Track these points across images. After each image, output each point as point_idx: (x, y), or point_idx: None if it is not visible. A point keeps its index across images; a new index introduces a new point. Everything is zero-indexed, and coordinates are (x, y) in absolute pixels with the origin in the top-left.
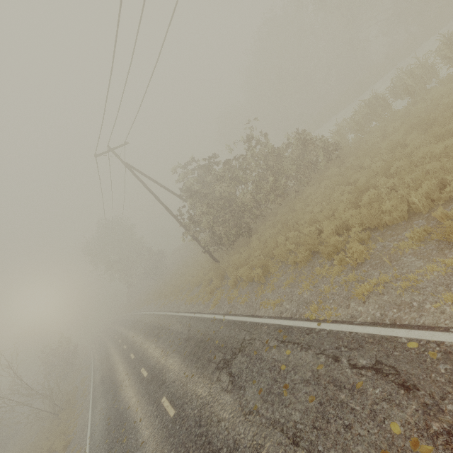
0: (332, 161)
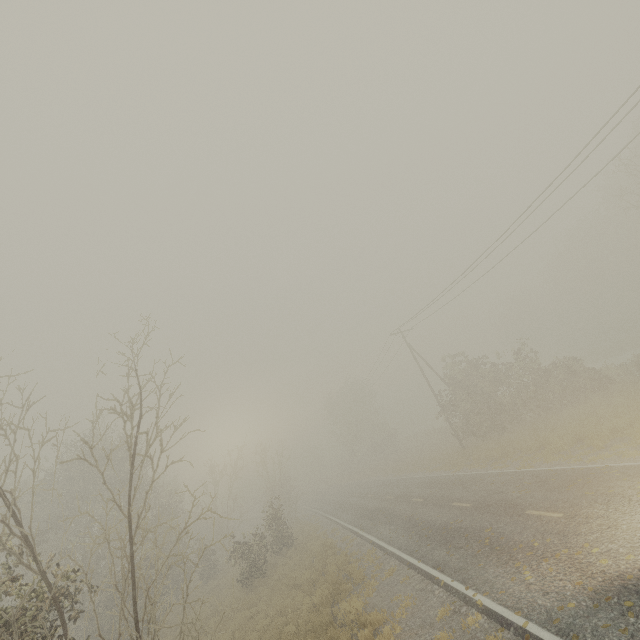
0: (603, 391)
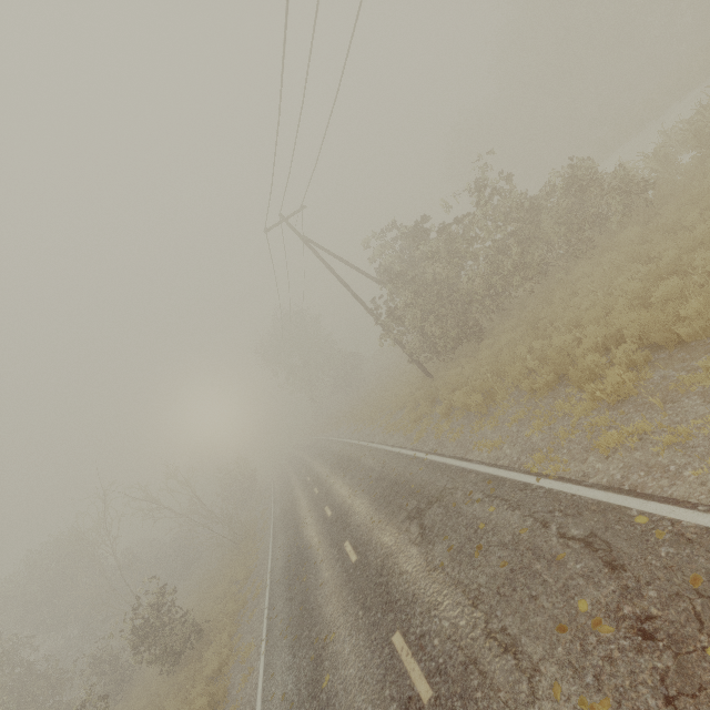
0: (635, 211)
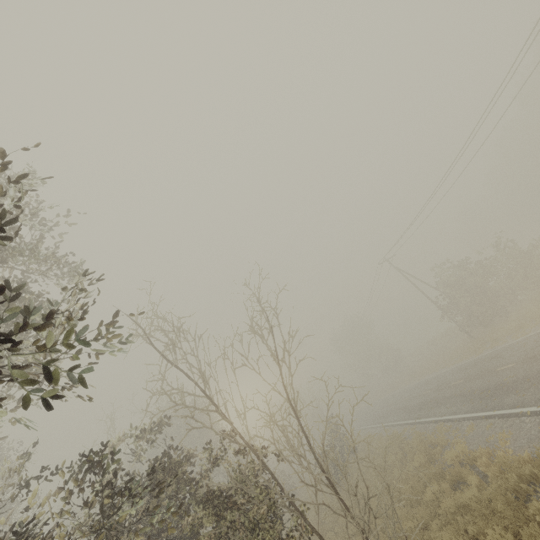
0: None
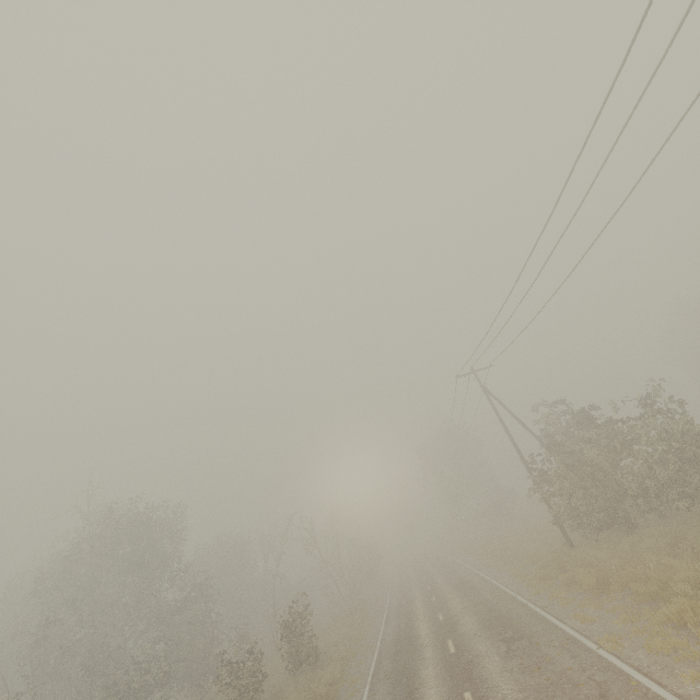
0: None
